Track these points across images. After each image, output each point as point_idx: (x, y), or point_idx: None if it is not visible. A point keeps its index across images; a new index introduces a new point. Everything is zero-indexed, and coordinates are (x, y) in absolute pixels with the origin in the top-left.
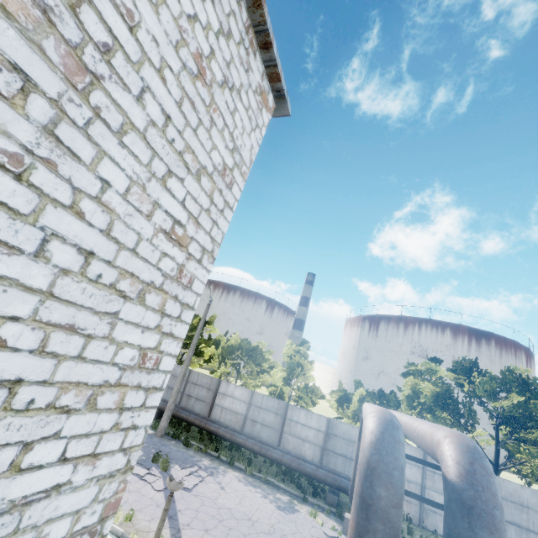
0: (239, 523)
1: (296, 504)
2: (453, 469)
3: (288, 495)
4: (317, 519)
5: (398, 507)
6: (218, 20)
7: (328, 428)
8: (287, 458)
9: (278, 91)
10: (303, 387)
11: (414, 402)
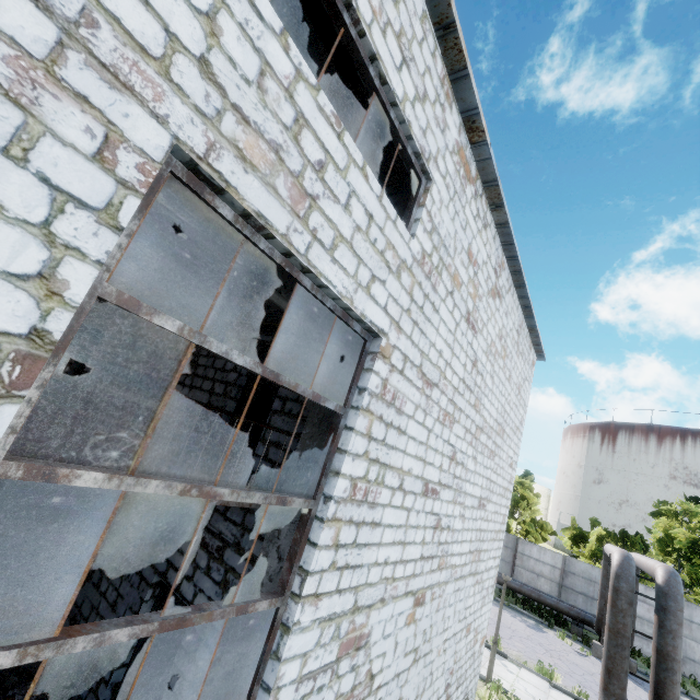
0: (503, 628)
1: (542, 628)
2: (660, 579)
3: (533, 620)
4: (565, 640)
5: (631, 591)
6: (523, 362)
7: (564, 565)
8: (526, 589)
9: (540, 355)
10: (530, 521)
11: (667, 547)
